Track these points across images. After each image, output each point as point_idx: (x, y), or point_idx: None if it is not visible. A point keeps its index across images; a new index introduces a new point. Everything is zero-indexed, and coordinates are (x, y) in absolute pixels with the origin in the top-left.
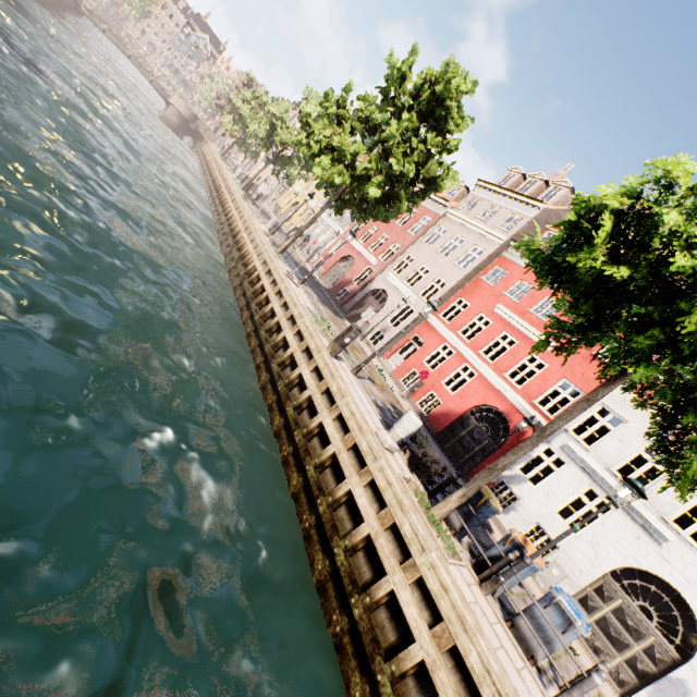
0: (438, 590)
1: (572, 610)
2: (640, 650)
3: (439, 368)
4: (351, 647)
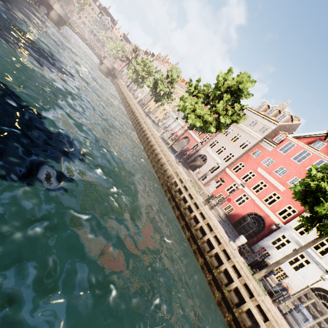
0: (266, 310)
1: (307, 314)
2: (322, 319)
3: (232, 194)
4: (234, 325)
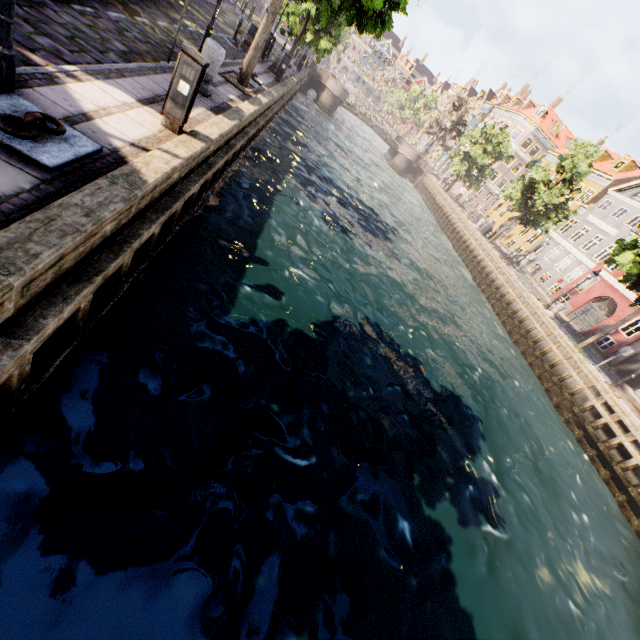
0: None
1: None
2: None
3: None
4: None
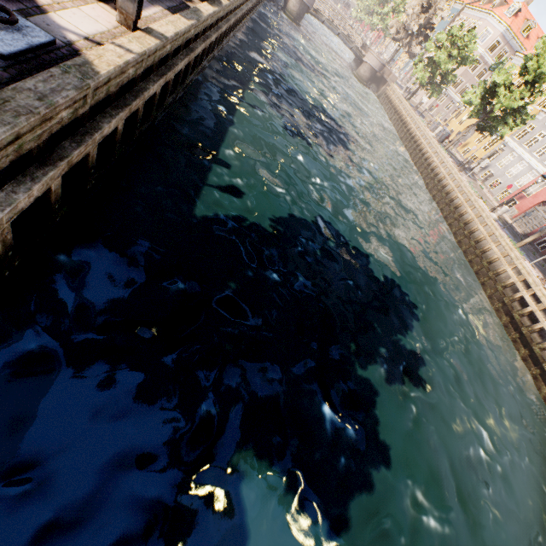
0: None
1: None
2: None
3: None
4: None
